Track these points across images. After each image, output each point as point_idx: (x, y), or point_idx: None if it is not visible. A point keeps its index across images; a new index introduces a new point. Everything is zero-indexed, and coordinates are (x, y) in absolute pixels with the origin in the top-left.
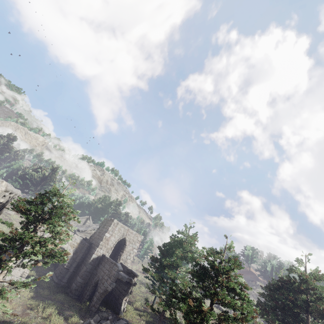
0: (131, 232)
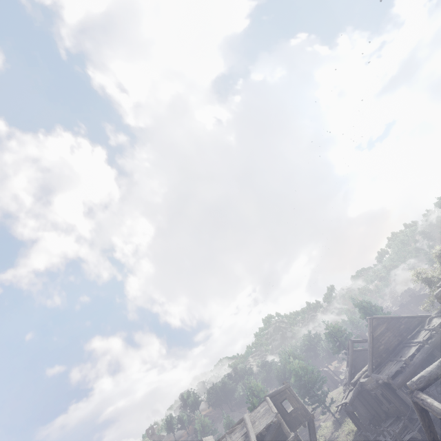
0: (209, 438)
